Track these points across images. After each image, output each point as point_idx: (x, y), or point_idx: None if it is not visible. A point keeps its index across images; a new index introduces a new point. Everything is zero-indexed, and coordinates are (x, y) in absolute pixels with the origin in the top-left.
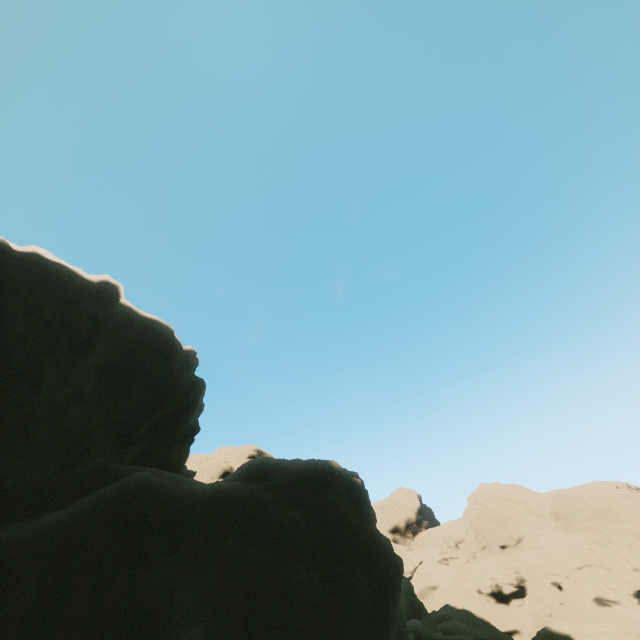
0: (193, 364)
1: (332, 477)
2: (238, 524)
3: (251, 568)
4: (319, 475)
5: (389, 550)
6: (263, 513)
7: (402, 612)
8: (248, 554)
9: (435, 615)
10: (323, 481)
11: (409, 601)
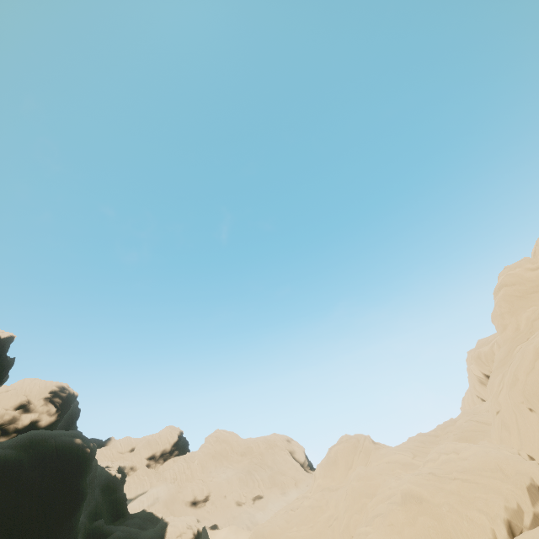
0: (8, 347)
1: (71, 450)
2: (3, 478)
3: (1, 502)
4: (64, 449)
5: (83, 489)
6: (20, 472)
7: (79, 517)
8: (2, 495)
9: (130, 516)
10: (64, 453)
11: (119, 509)
